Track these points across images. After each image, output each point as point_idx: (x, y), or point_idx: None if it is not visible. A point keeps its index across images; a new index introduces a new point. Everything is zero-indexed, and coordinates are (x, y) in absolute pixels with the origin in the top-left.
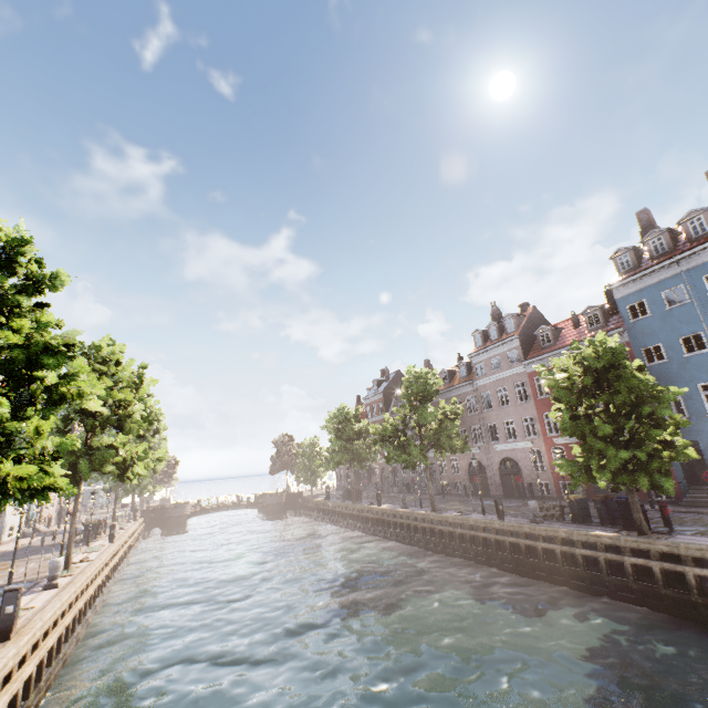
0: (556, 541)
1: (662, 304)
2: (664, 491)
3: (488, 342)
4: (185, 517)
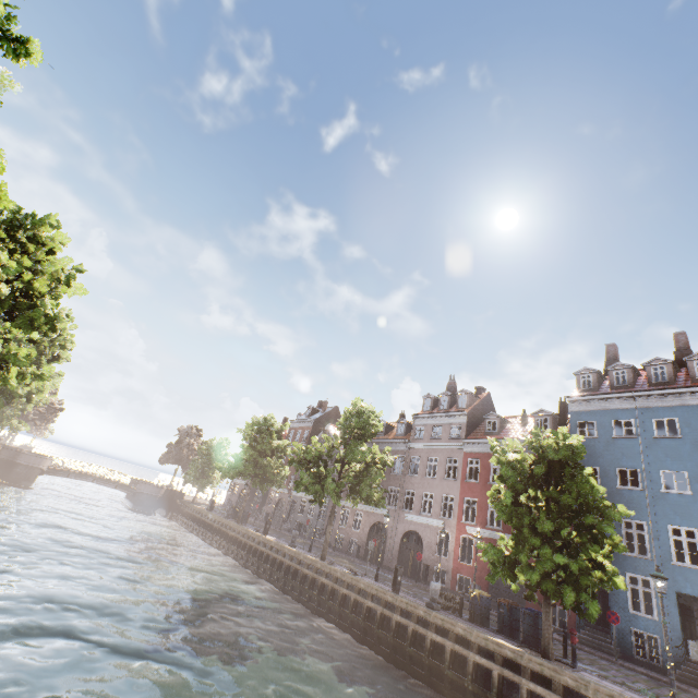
0: (450, 636)
1: (610, 431)
2: (584, 615)
3: (436, 409)
4: (38, 470)
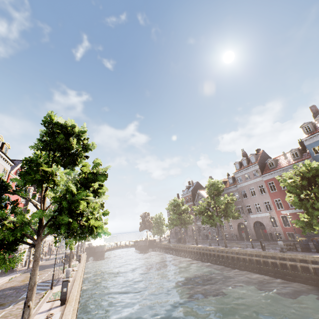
0: (297, 260)
1: None
2: None
3: (242, 167)
4: (104, 251)
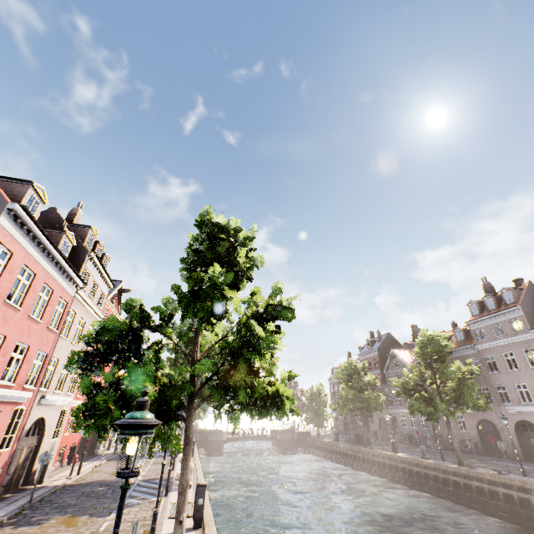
0: None
1: None
2: None
3: (485, 311)
4: (222, 441)
